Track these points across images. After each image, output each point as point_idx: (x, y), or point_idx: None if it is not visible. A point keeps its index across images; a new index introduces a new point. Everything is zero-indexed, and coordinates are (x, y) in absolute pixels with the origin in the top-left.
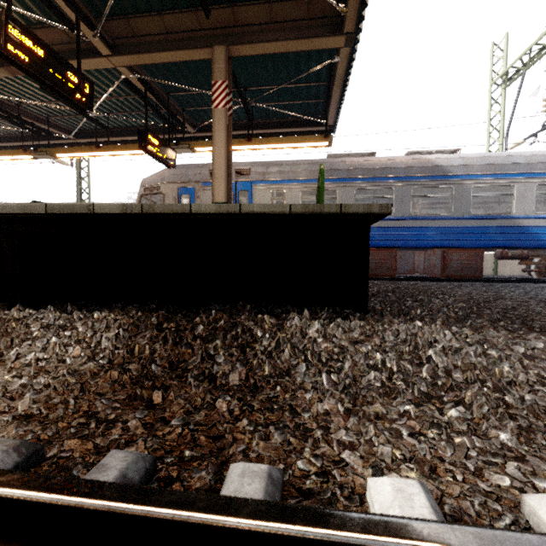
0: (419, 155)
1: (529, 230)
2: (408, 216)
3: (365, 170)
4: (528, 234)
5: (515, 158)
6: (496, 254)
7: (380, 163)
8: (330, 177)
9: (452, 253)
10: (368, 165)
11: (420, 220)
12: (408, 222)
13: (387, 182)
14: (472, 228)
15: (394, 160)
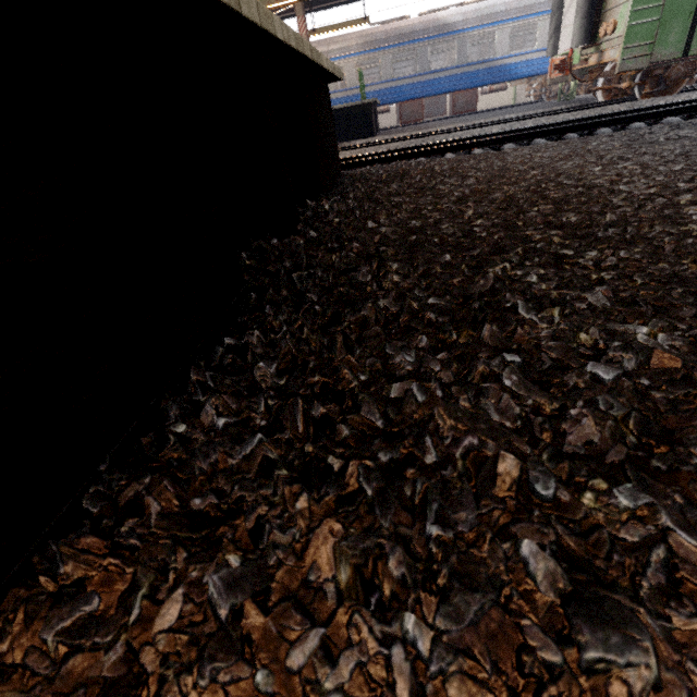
0: (434, 14)
1: (504, 68)
2: (427, 71)
3: (396, 37)
4: (503, 71)
5: (498, 7)
6: (487, 90)
7: (406, 28)
8: (373, 48)
9: (458, 95)
10: (398, 32)
11: (435, 73)
12: (427, 76)
13: (412, 45)
14: (468, 73)
15: (416, 24)
